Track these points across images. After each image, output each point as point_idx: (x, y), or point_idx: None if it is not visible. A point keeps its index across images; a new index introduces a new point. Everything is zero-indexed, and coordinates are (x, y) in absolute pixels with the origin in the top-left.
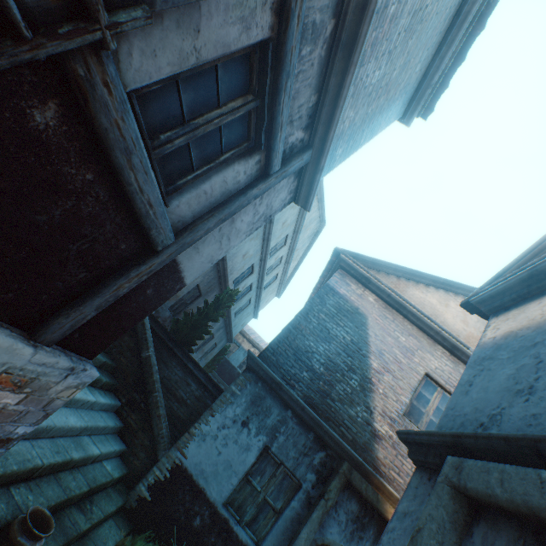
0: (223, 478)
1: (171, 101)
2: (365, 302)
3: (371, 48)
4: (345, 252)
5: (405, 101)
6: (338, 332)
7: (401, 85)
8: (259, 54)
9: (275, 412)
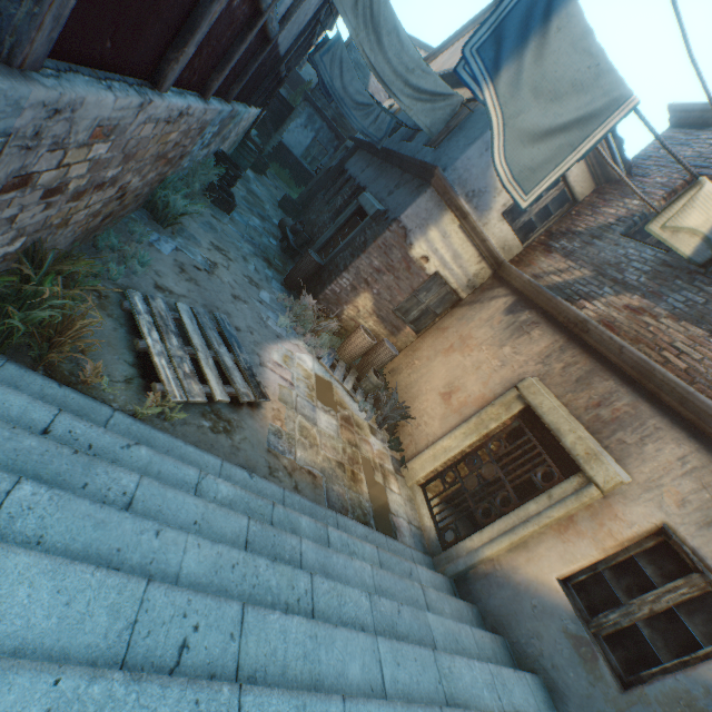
0: (298, 148)
1: None
2: None
3: None
4: None
5: None
6: None
7: None
8: None
9: (319, 123)
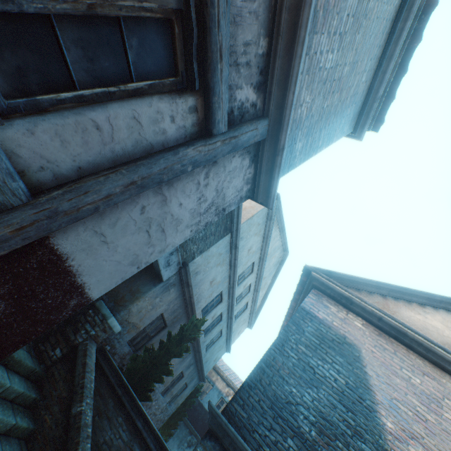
0: None
1: None
2: (352, 328)
3: (323, 12)
4: (316, 270)
5: (355, 114)
6: (326, 371)
7: (351, 90)
8: None
9: None
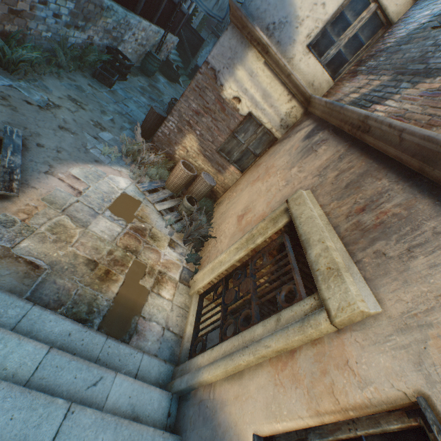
0: None
1: None
2: None
3: None
4: None
5: None
6: None
7: None
8: None
9: None
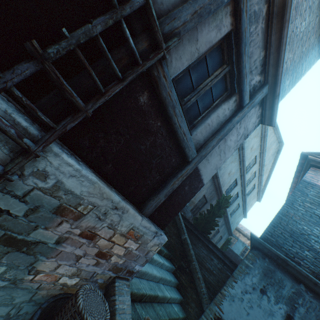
0: None
1: (187, 81)
2: None
3: (294, 10)
4: (312, 154)
5: None
6: None
7: None
8: (226, 42)
9: (287, 284)
